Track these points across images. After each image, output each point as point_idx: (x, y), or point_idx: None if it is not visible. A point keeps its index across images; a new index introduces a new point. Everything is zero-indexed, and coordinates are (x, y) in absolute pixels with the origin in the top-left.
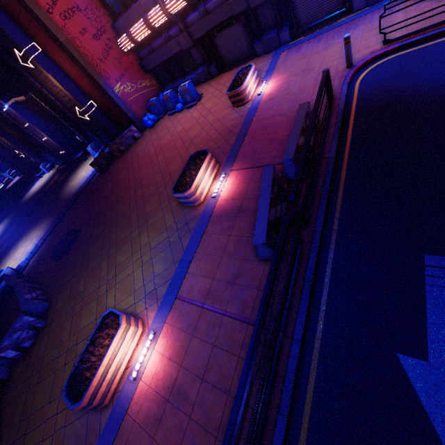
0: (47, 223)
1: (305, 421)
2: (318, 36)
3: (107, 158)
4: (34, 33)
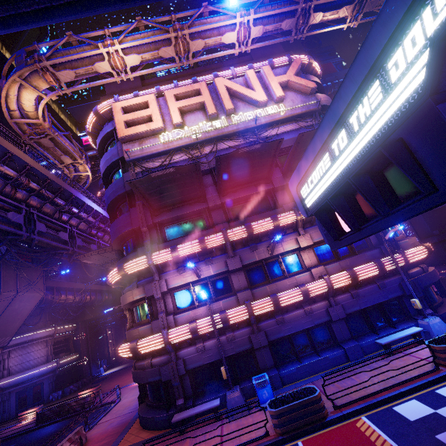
0: (124, 366)
1: None
2: None
3: None
4: None
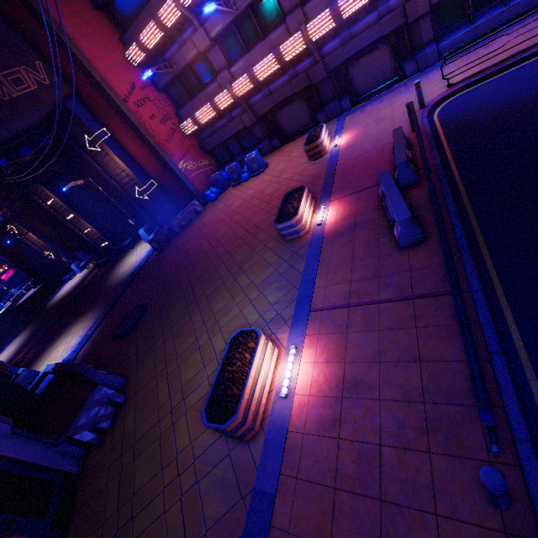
0: (95, 312)
1: (522, 353)
2: (378, 99)
3: (167, 234)
4: (107, 119)
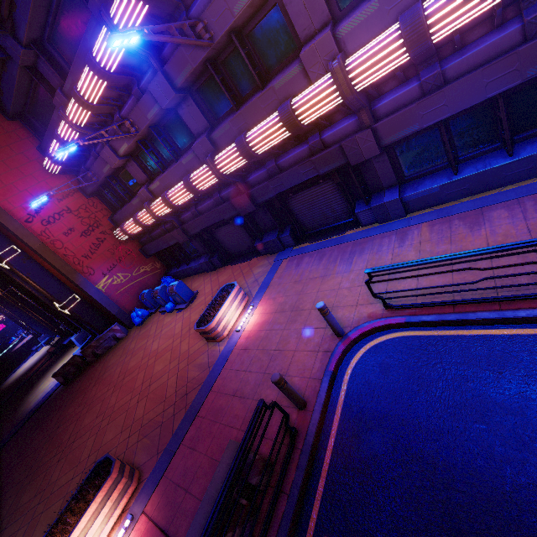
0: None
1: None
2: (322, 249)
3: (78, 364)
4: (13, 238)
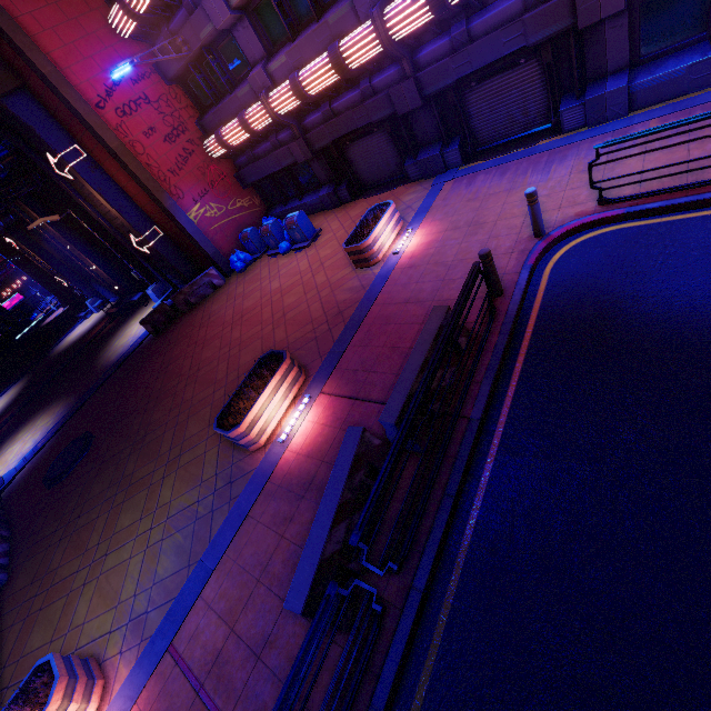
0: (63, 407)
1: None
2: (503, 164)
3: (168, 313)
4: (77, 132)
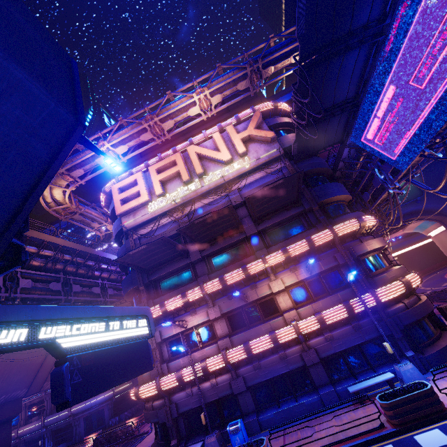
0: None
1: None
2: None
3: None
4: None
